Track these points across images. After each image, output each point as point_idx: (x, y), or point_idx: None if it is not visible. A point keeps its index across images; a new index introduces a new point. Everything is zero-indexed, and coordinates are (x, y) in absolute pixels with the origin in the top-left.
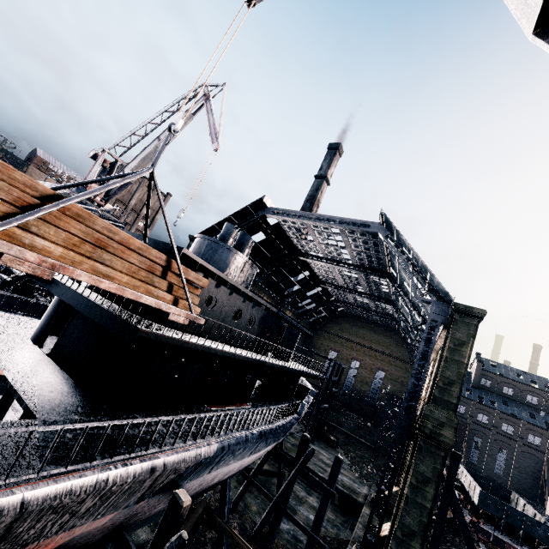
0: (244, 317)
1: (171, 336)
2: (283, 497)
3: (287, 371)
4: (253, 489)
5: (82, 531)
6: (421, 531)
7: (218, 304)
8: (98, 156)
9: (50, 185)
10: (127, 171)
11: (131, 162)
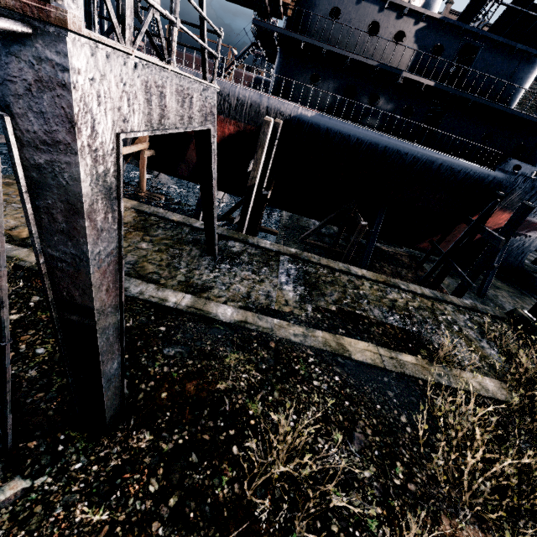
0: (384, 32)
1: (275, 25)
2: (452, 252)
3: (466, 102)
4: (459, 279)
5: (244, 130)
6: None
7: (343, 17)
8: None
9: None
10: None
11: None
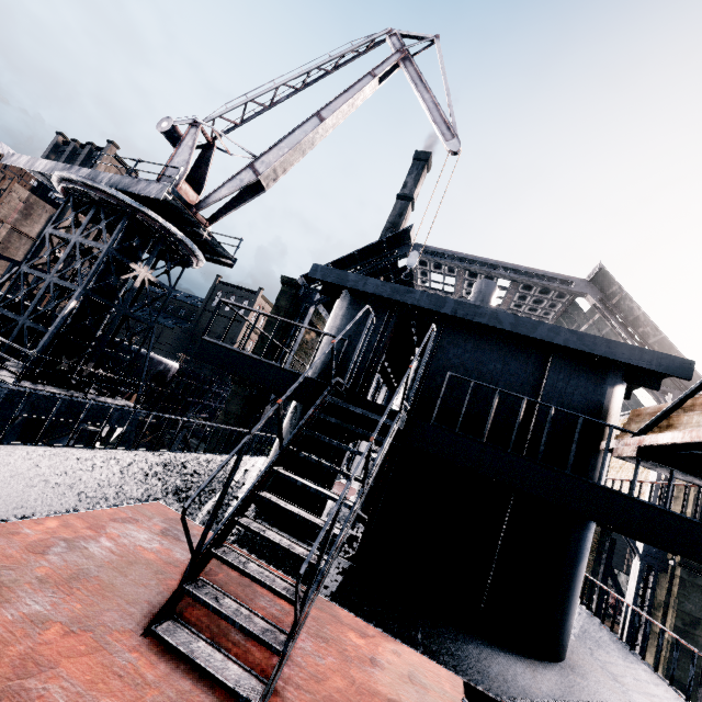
0: None
1: None
2: None
3: None
4: None
5: None
6: (696, 685)
7: None
8: (176, 131)
9: (116, 179)
10: (263, 169)
11: (268, 153)
